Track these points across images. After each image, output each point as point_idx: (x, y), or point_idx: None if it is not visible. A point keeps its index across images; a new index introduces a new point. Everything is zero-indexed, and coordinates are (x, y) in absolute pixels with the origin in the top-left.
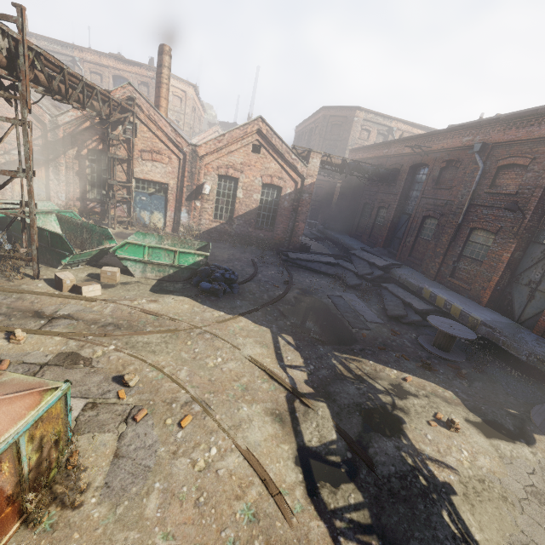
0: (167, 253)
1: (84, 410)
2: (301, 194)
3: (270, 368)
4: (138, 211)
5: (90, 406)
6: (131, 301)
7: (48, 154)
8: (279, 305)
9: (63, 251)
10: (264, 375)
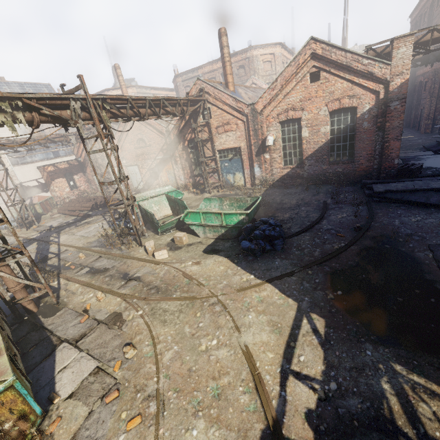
0: (215, 216)
1: (91, 373)
2: (387, 104)
3: (261, 372)
4: (225, 176)
5: (95, 371)
6: (181, 263)
7: (169, 153)
8: (330, 265)
9: (156, 224)
10: (250, 381)
